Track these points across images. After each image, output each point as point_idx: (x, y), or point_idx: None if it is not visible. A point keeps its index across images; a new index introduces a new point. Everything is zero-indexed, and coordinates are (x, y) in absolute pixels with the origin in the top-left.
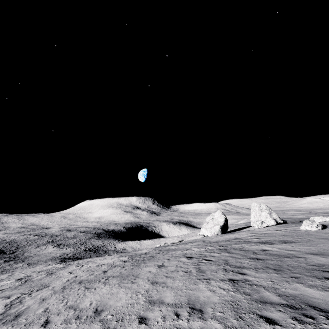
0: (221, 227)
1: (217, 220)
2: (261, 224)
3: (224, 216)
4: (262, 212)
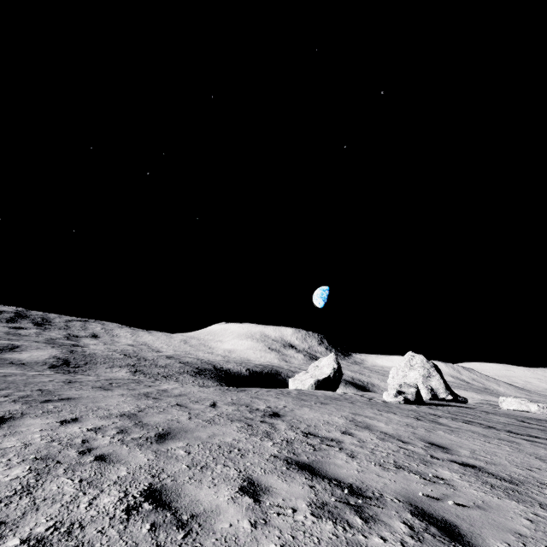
0: (318, 382)
1: (321, 370)
2: None
3: (336, 365)
4: (411, 370)
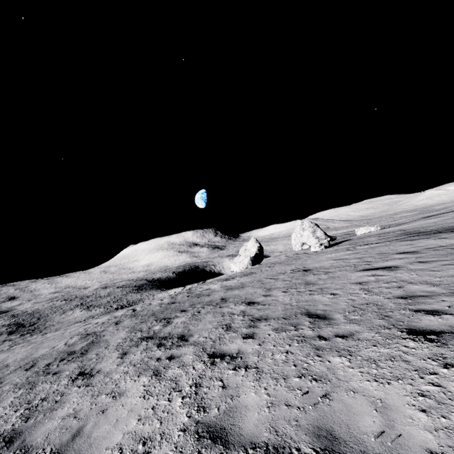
0: (252, 259)
1: (249, 250)
2: (301, 247)
3: (258, 244)
4: (304, 231)
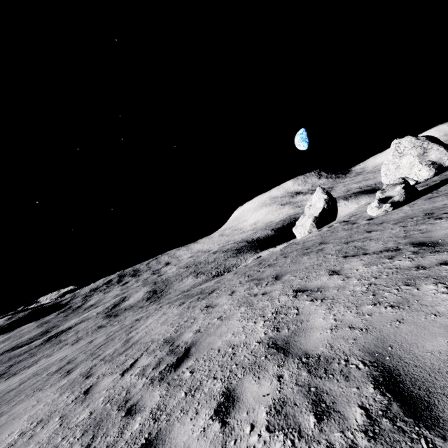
0: (316, 219)
1: (315, 207)
2: None
3: (326, 195)
4: (402, 157)
